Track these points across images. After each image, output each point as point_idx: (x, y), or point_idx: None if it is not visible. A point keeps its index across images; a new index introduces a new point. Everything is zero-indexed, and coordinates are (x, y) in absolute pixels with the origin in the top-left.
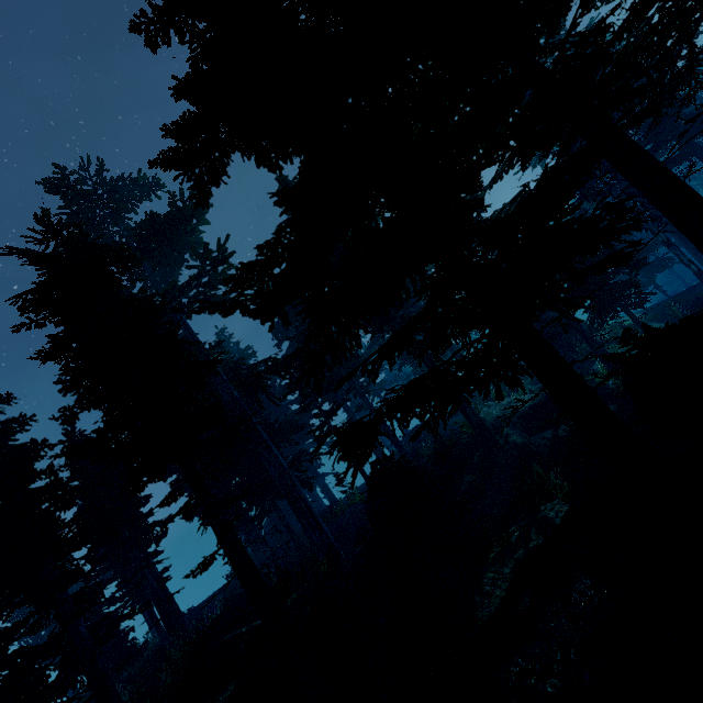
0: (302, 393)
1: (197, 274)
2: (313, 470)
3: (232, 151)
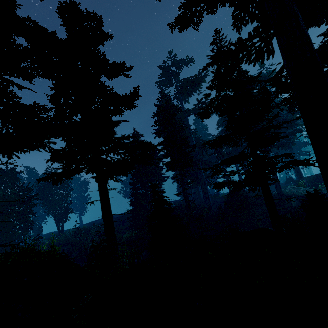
0: (217, 156)
1: (196, 107)
2: (214, 179)
3: (213, 112)
